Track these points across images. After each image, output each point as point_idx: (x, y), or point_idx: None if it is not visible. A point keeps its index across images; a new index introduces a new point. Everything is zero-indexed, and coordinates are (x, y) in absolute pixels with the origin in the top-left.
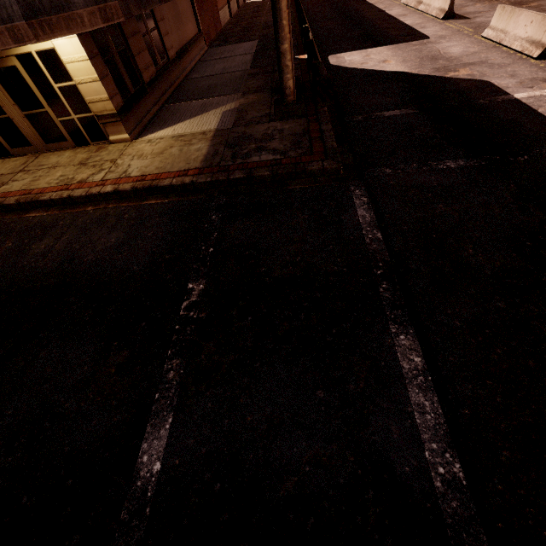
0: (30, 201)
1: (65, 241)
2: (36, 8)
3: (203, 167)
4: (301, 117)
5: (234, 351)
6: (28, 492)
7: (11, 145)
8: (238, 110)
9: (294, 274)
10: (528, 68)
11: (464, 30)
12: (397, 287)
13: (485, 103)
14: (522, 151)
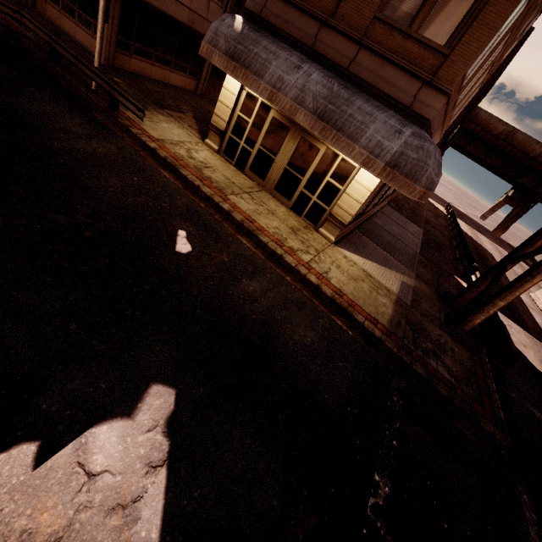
0: (250, 230)
1: (270, 299)
2: (398, 165)
3: (390, 330)
4: (467, 349)
5: None
6: None
7: (251, 168)
8: (414, 290)
9: None
10: None
11: None
12: None
13: None
14: None
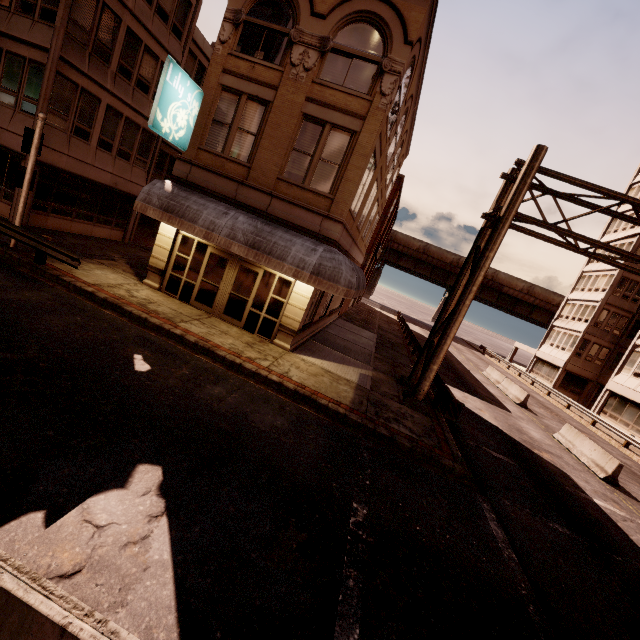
0: (206, 348)
1: (236, 398)
2: (320, 273)
3: (353, 408)
4: (426, 415)
5: (407, 592)
6: (222, 628)
7: (197, 298)
8: (372, 379)
9: (447, 549)
10: (597, 483)
11: (537, 422)
12: (543, 615)
13: (571, 491)
14: (615, 551)
